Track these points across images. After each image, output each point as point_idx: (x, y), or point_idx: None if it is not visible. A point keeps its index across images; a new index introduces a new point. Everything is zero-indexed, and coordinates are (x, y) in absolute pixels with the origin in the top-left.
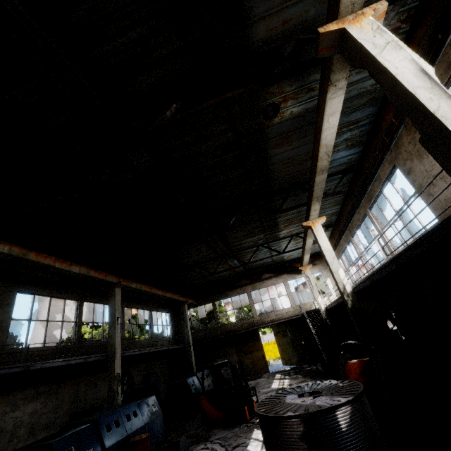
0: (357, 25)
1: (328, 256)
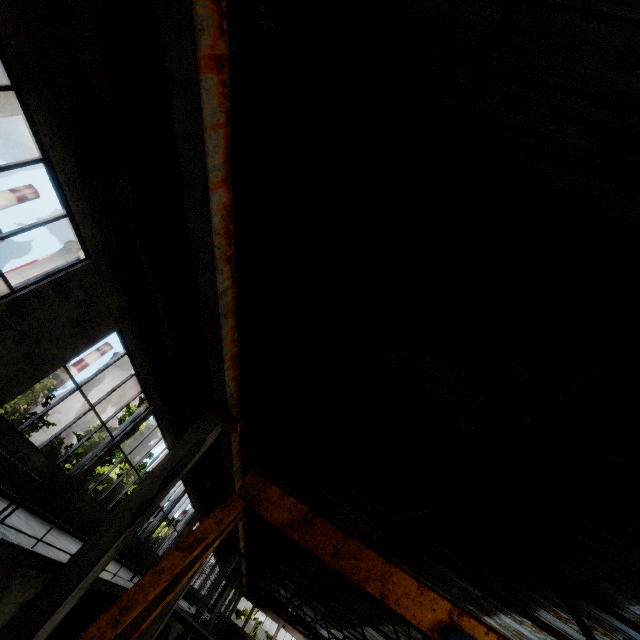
0: None
1: None
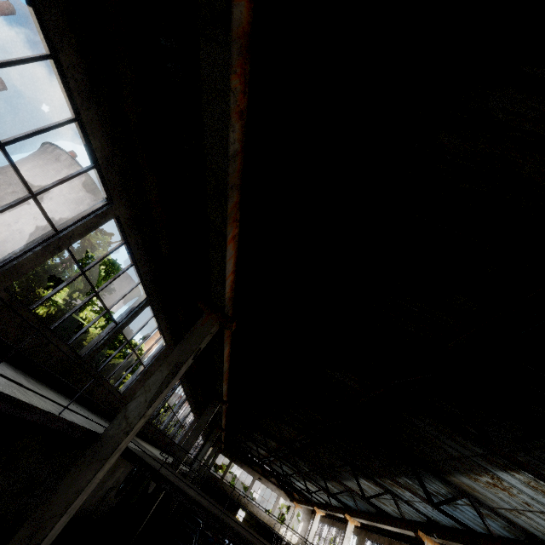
0: (350, 524)
1: (311, 534)
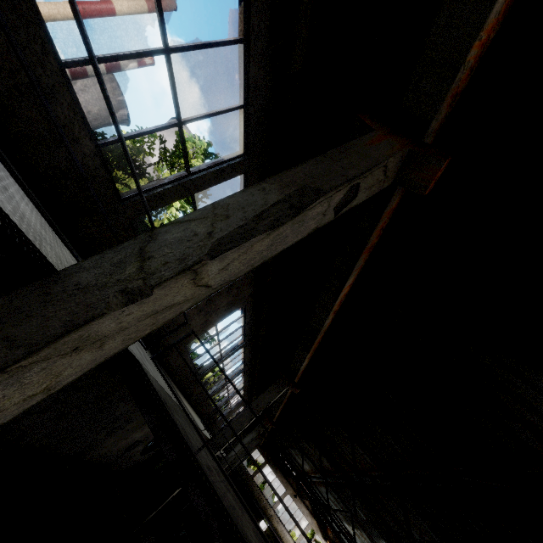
0: None
1: None
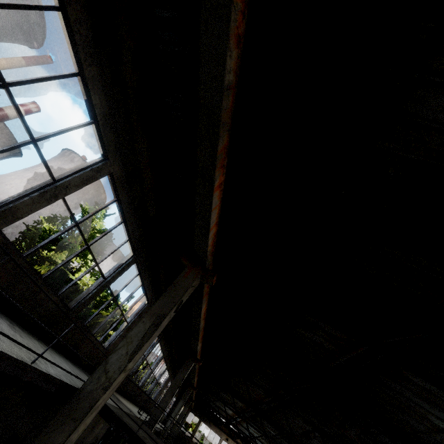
0: None
1: None
